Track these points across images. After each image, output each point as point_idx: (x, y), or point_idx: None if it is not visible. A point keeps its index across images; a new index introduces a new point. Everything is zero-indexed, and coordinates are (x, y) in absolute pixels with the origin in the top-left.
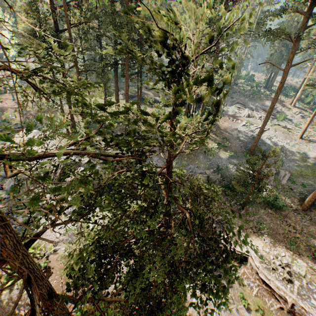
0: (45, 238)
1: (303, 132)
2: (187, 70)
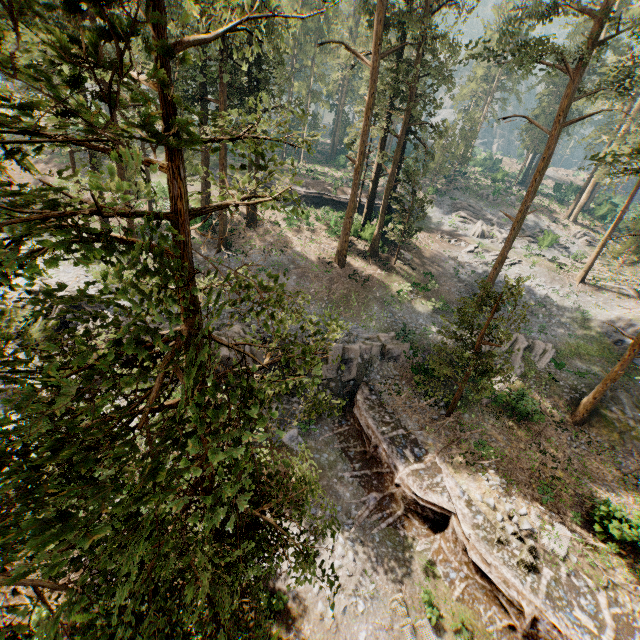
0: None
1: (588, 269)
2: None
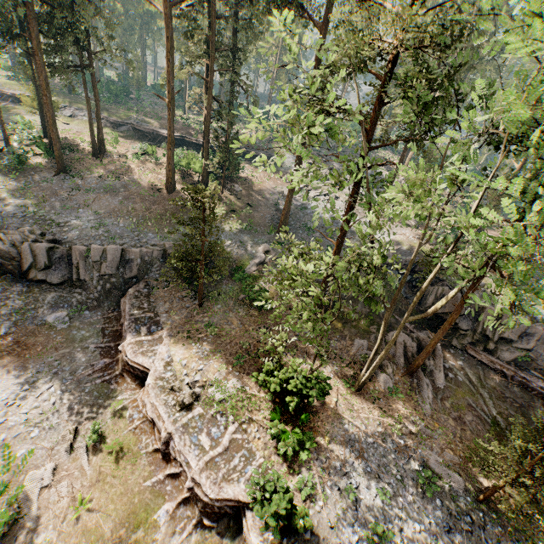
0: None
1: None
2: None
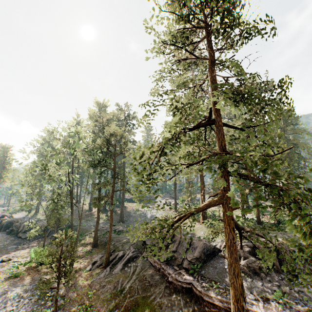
0: None
1: (175, 205)
2: None
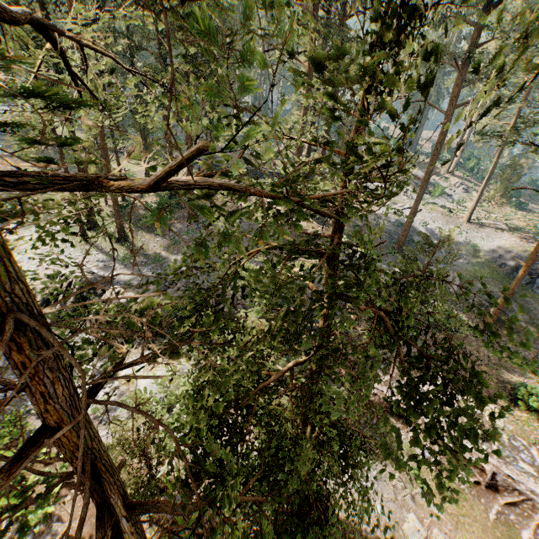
0: (139, 377)
1: (472, 211)
2: (402, 40)
